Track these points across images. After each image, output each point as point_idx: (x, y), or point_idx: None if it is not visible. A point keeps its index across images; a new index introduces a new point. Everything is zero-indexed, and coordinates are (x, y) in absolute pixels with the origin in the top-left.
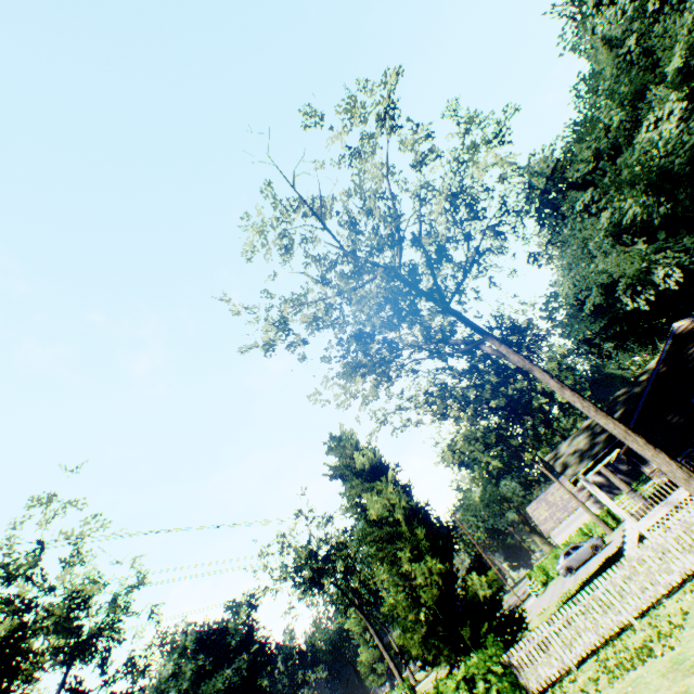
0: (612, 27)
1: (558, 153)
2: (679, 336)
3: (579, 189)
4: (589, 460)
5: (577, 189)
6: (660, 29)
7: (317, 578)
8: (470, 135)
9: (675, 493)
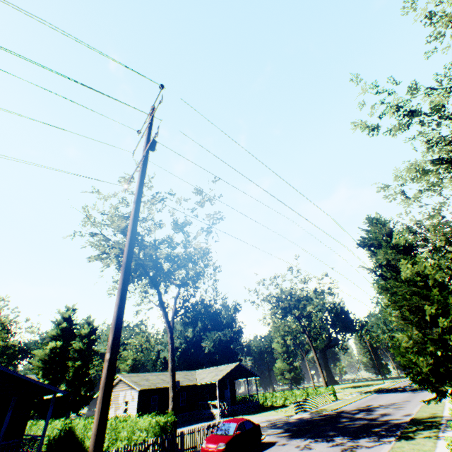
0: None
1: None
2: None
3: None
4: None
5: None
6: None
7: (288, 309)
8: None
9: None
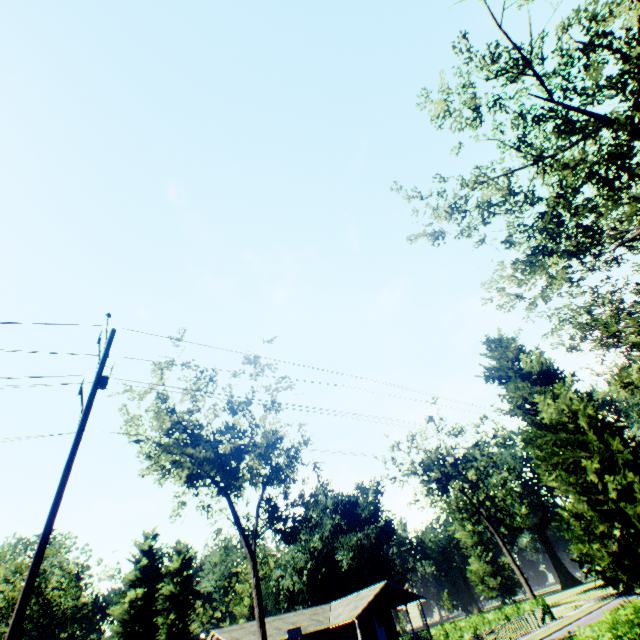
0: None
1: None
2: None
3: None
4: None
5: None
6: None
7: (444, 481)
8: None
9: None
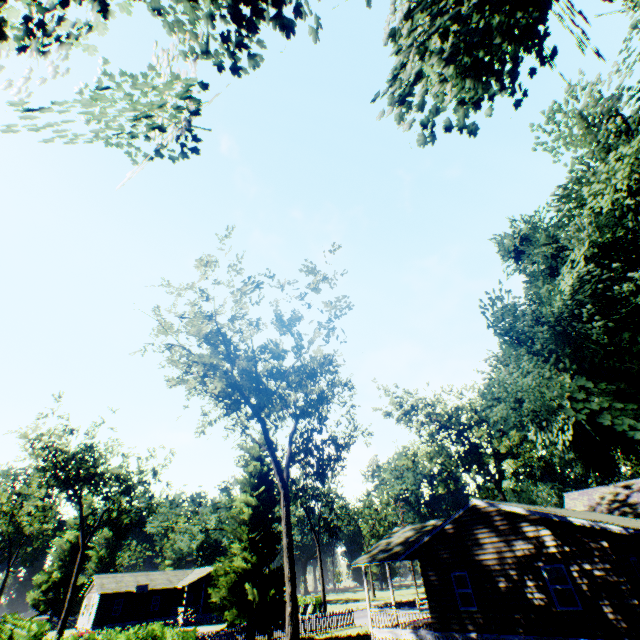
0: (589, 104)
1: (524, 234)
2: (478, 511)
3: (549, 276)
4: (367, 561)
5: (548, 274)
6: (605, 145)
7: (292, 499)
8: (314, 273)
9: (399, 630)
